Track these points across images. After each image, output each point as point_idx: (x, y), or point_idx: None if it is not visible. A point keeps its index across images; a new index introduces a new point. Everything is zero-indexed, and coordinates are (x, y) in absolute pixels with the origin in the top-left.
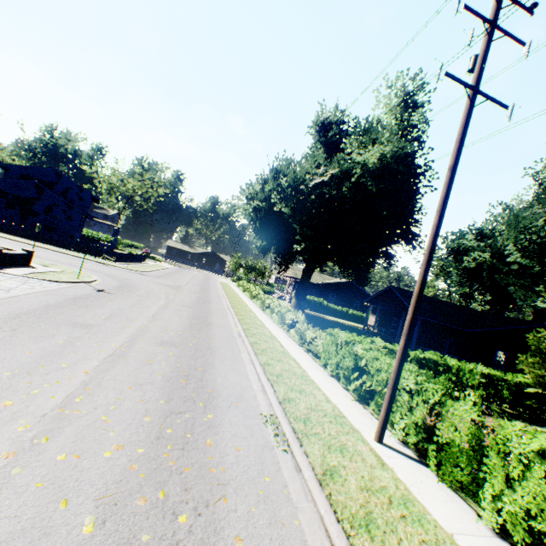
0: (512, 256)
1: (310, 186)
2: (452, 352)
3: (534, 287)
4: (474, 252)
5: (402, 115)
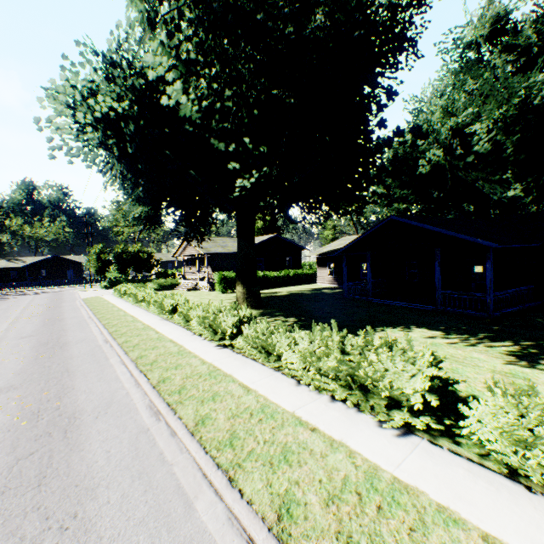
0: (480, 142)
1: None
2: (495, 282)
3: (490, 177)
4: (430, 150)
5: None
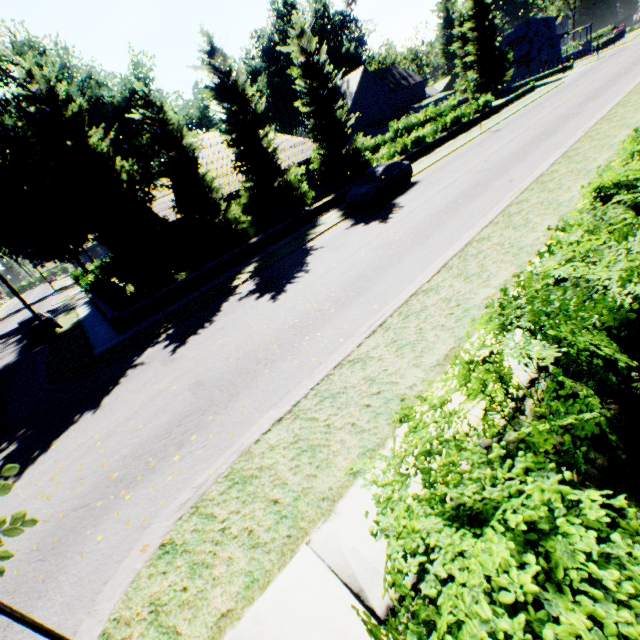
0: None
1: None
2: None
3: None
4: None
5: None
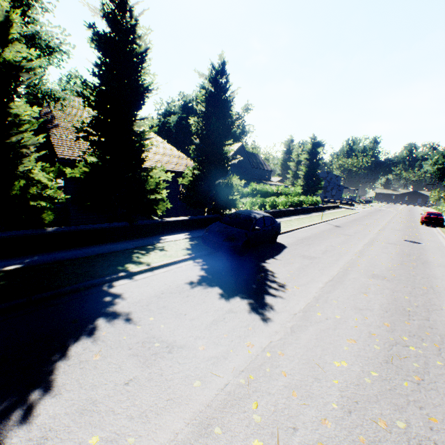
0: None
1: None
2: None
3: None
4: None
5: None
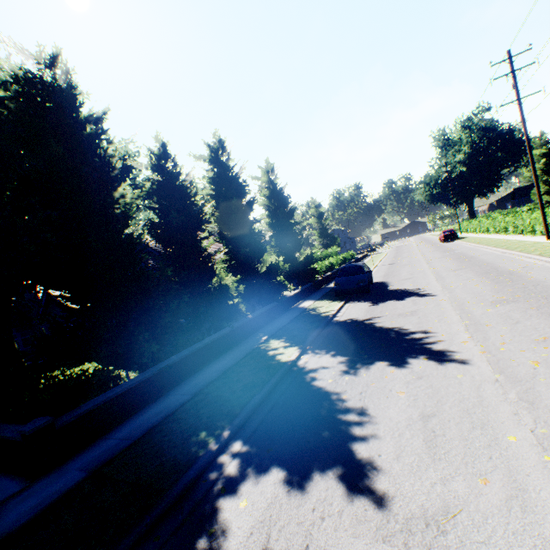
0: None
1: (442, 180)
2: None
3: None
4: None
5: (469, 124)
